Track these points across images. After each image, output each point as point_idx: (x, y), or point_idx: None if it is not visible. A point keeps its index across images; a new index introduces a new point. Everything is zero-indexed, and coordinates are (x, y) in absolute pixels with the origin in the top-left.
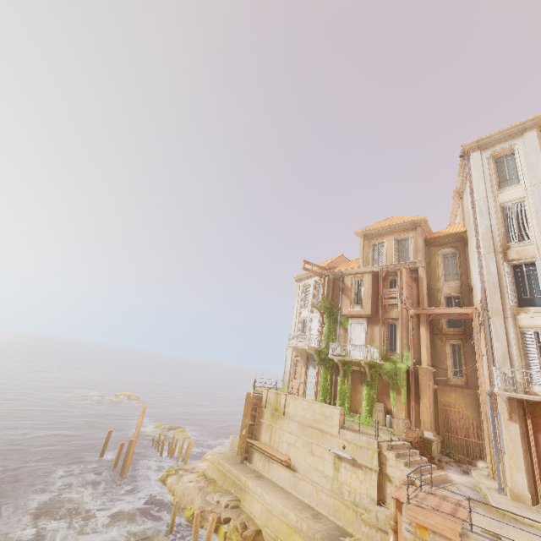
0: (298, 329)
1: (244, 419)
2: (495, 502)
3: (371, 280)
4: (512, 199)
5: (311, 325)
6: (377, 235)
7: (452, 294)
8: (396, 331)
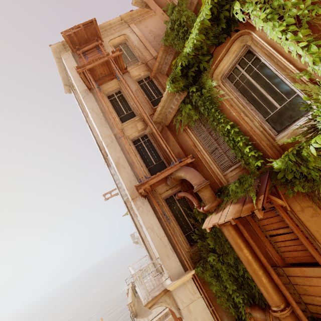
0: None
1: None
2: None
3: None
4: None
5: None
6: None
7: None
8: None
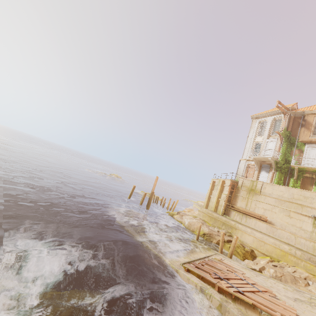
0: (252, 148)
1: (220, 193)
2: None
3: None
4: None
5: (266, 146)
6: None
7: None
8: None
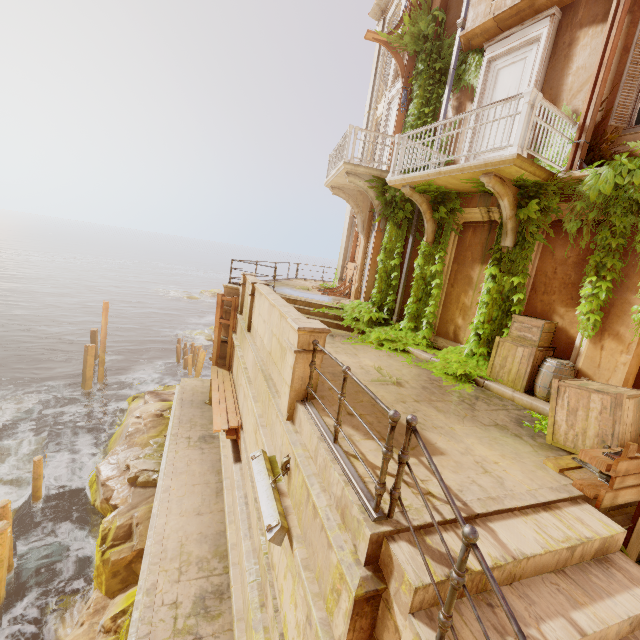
0: (368, 150)
1: None
2: None
3: None
4: None
5: (387, 123)
6: None
7: None
8: None
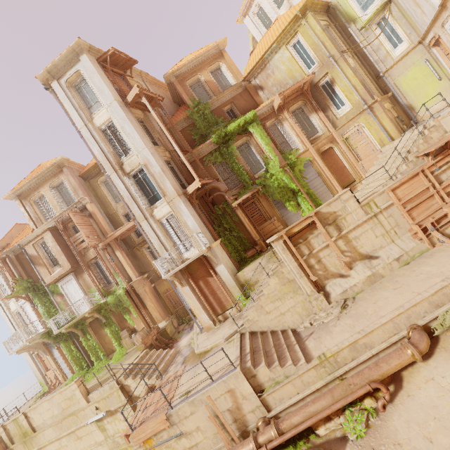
0: (18, 325)
1: None
2: (197, 348)
3: (52, 237)
4: (104, 122)
5: (26, 313)
6: (31, 190)
7: (127, 211)
8: (103, 267)
